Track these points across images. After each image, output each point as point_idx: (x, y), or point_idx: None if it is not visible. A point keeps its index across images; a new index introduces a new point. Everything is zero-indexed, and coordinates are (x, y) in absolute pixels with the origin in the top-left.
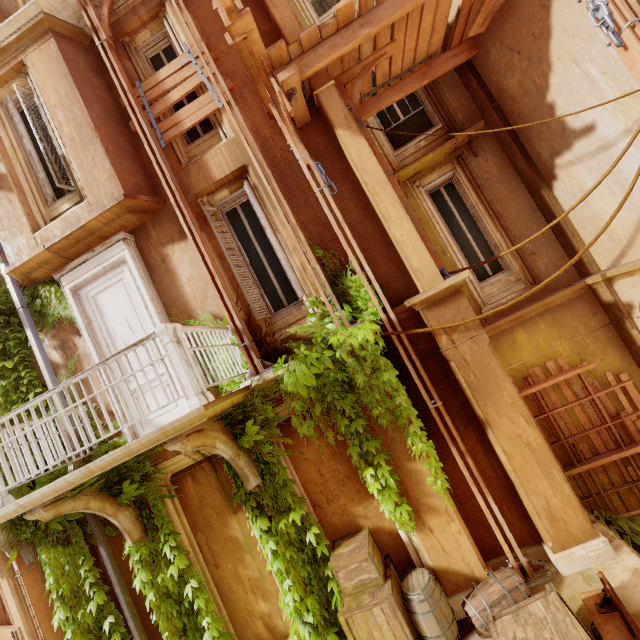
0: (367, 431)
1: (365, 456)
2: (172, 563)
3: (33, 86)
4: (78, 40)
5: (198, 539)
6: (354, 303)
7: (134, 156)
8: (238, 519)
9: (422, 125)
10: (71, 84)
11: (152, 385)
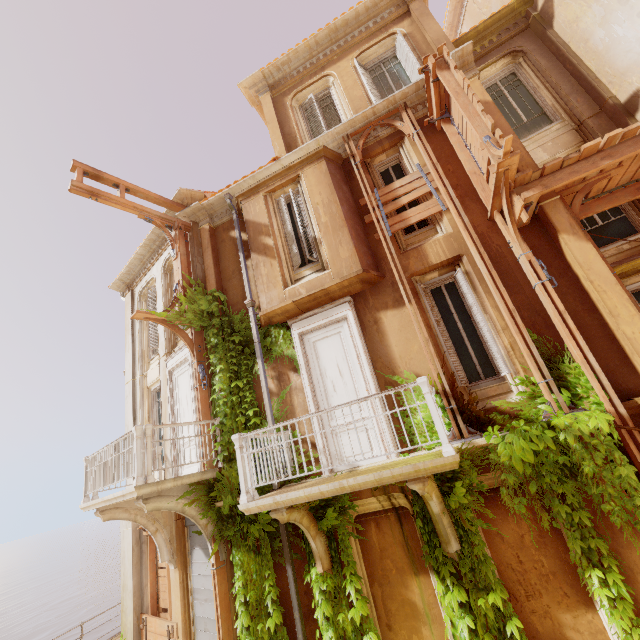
0: (591, 526)
1: (588, 554)
2: (351, 606)
3: (301, 190)
4: (336, 161)
5: (373, 590)
6: (572, 389)
7: (365, 241)
8: (419, 582)
9: (623, 230)
10: (332, 190)
11: (352, 426)
